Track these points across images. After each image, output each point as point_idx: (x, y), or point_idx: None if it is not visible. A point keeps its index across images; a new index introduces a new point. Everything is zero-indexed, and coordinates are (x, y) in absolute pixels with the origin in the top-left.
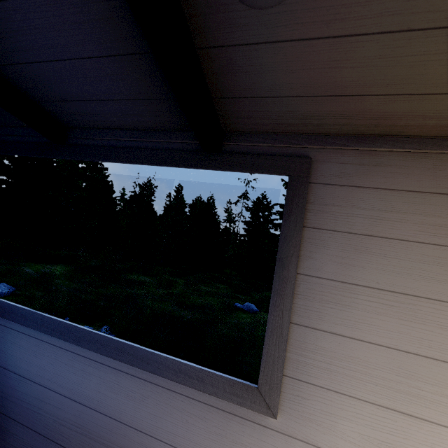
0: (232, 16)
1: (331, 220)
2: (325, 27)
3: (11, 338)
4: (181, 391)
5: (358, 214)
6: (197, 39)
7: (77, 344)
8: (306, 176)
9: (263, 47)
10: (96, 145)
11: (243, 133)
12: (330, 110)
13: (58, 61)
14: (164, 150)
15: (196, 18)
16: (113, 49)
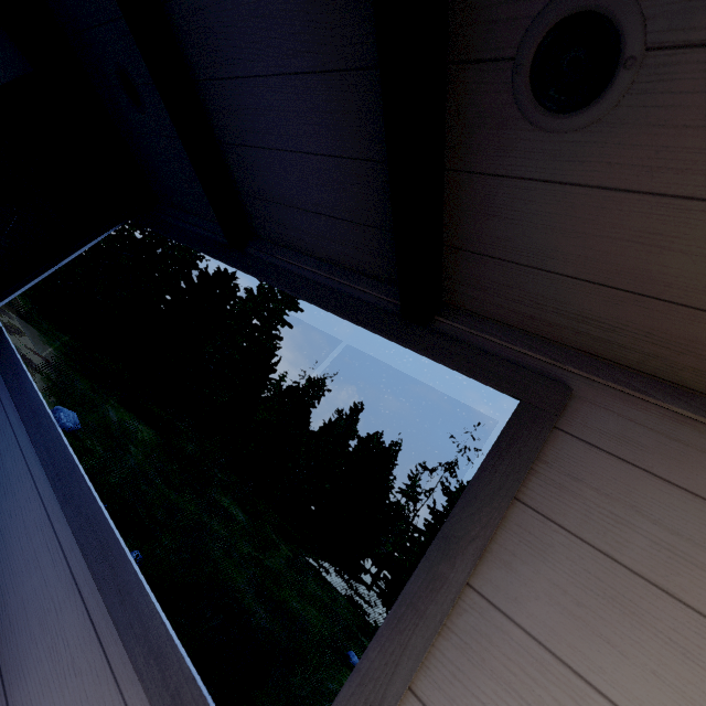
0: (507, 135)
1: (577, 511)
2: (648, 177)
3: (4, 448)
4: (133, 703)
5: (641, 528)
6: (451, 157)
7: (62, 502)
8: (552, 413)
9: (540, 186)
10: (272, 263)
11: (471, 314)
12: (629, 320)
13: (283, 151)
14: (349, 296)
15: (458, 130)
16: (346, 149)
